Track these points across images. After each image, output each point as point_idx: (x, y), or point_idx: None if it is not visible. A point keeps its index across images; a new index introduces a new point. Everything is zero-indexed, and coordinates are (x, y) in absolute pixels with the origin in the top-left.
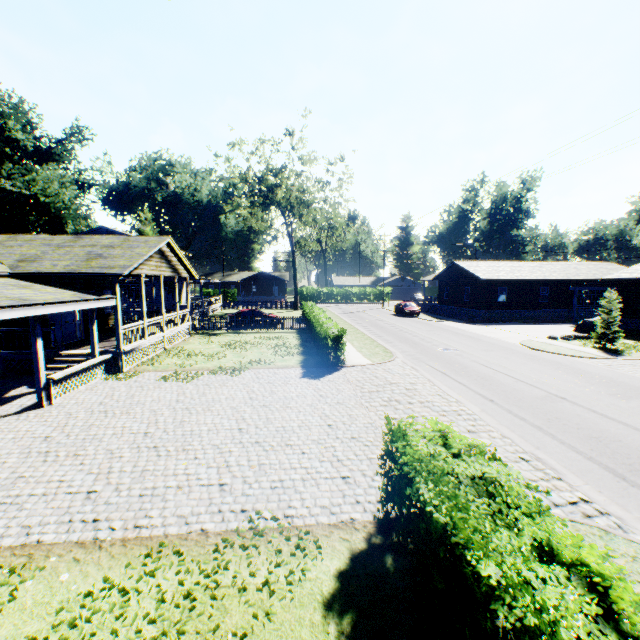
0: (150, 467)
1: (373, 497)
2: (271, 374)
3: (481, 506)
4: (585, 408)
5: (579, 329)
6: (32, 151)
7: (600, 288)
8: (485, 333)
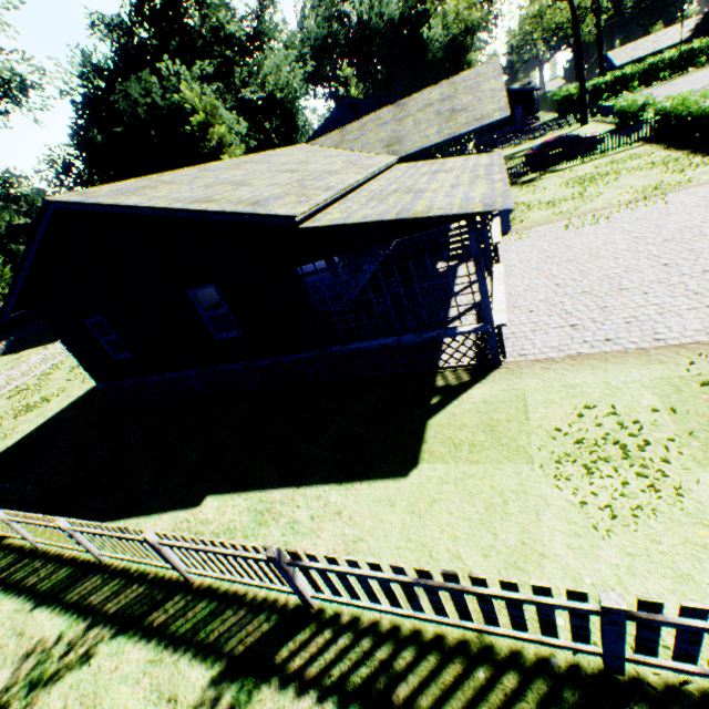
0: None
1: None
2: None
3: None
4: None
5: None
6: (242, 44)
7: None
8: None
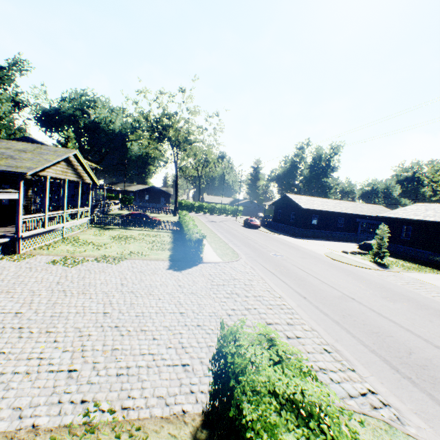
0: (6, 350)
1: (206, 386)
2: (144, 264)
3: (299, 438)
4: (367, 307)
5: (361, 247)
6: None
7: (375, 221)
8: (302, 245)
